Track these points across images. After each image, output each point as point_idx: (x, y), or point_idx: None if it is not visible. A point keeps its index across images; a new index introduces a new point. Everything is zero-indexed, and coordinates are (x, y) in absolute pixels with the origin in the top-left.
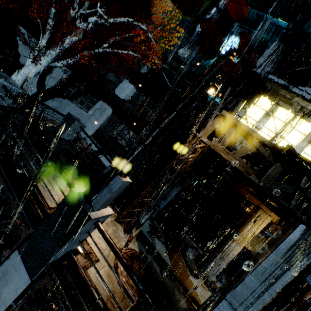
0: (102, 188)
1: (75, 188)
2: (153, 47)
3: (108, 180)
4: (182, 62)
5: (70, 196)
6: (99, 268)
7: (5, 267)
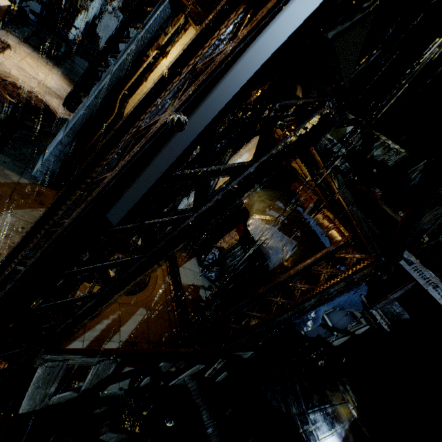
0: None
1: None
2: None
3: None
4: None
5: None
6: None
7: None
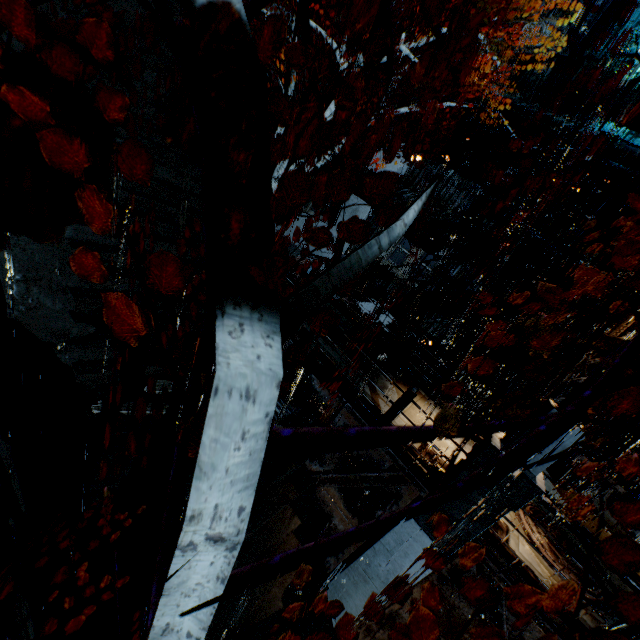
0: (547, 445)
1: (493, 441)
2: (436, 27)
3: (558, 434)
4: (531, 58)
5: (491, 454)
6: (515, 541)
7: (397, 535)
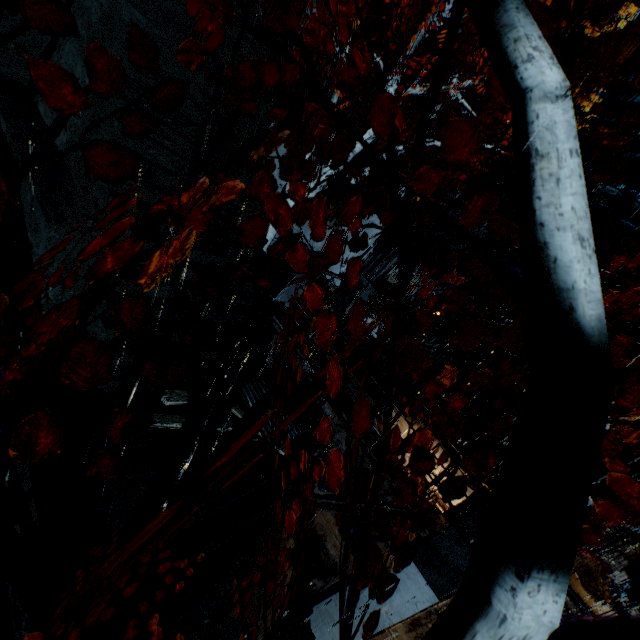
0: None
1: None
2: (471, 57)
3: None
4: None
5: None
6: None
7: (391, 570)
